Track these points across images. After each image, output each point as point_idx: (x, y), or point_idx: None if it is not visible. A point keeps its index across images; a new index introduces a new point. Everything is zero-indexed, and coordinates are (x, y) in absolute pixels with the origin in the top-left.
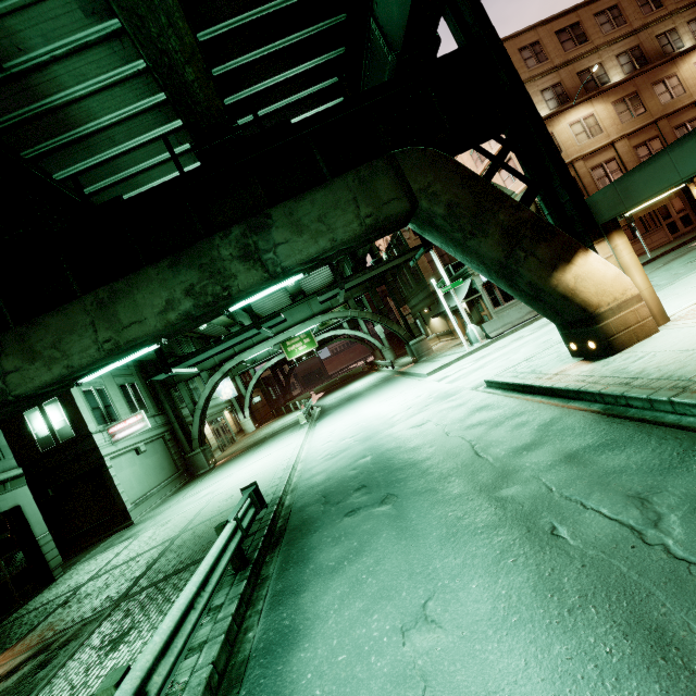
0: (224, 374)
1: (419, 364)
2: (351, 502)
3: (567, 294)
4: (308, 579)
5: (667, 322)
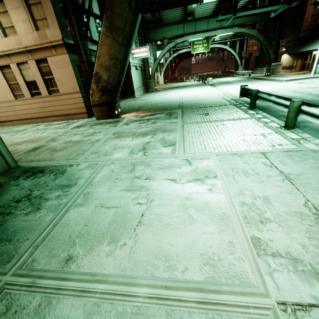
0: (175, 45)
1: (272, 77)
2: None
3: None
4: None
5: None
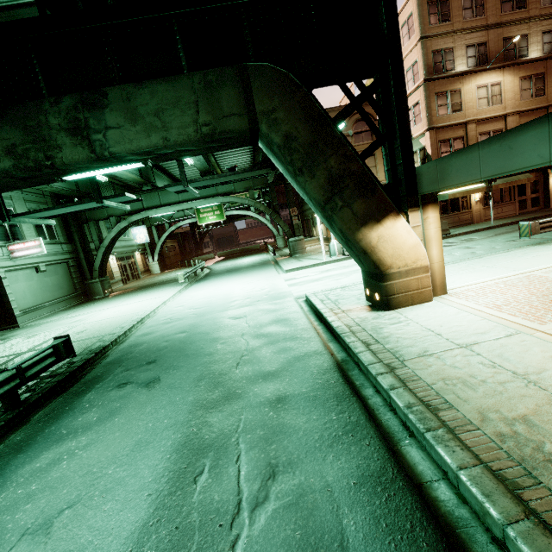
0: (130, 224)
1: (290, 259)
2: (133, 374)
3: (367, 249)
4: (38, 440)
5: (444, 294)
